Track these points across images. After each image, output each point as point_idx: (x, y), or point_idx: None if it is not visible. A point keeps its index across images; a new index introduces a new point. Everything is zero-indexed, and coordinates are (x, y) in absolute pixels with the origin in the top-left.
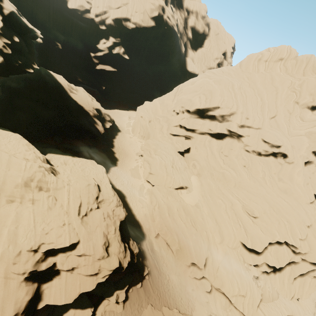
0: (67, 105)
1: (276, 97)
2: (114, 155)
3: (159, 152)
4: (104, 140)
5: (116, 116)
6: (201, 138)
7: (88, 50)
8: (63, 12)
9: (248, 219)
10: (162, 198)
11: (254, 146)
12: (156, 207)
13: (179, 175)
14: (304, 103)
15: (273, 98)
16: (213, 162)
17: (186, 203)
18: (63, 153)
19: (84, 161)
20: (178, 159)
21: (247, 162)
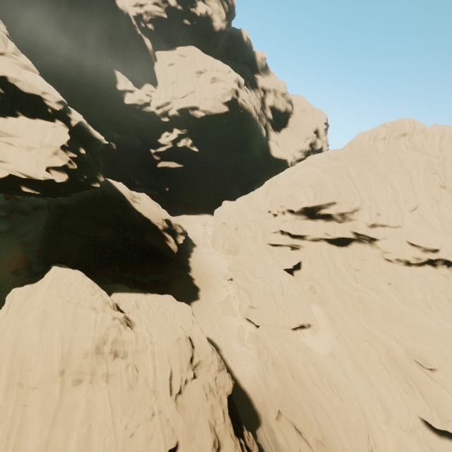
0: (130, 219)
1: (411, 181)
2: (193, 282)
3: (258, 273)
4: (177, 261)
5: (186, 224)
6: (315, 247)
7: (147, 146)
8: (119, 108)
9: (422, 374)
10: (275, 346)
11: (397, 252)
12: (268, 362)
13: (294, 305)
14: None
15: (407, 183)
16: (339, 280)
17: (315, 353)
18: (132, 290)
19: (161, 298)
20: (287, 281)
21: (392, 277)
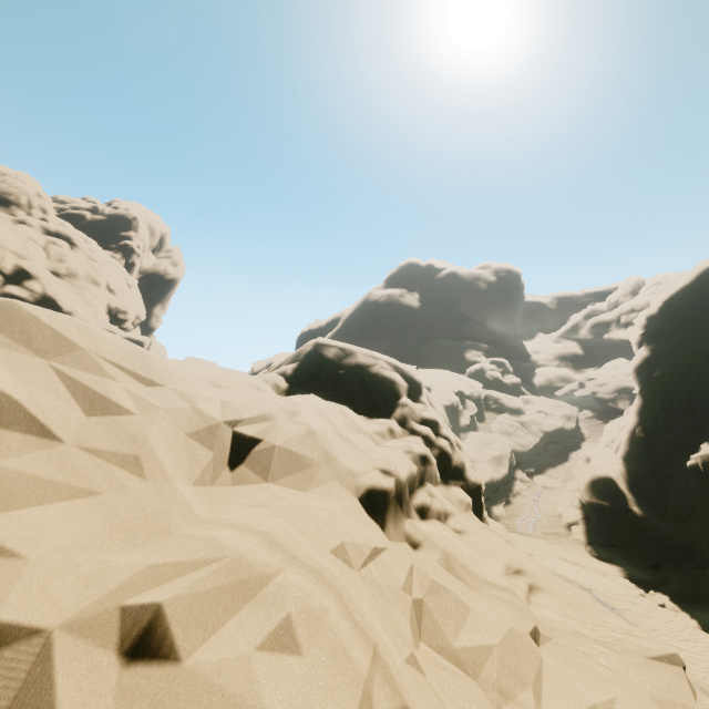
0: None
1: None
2: None
3: None
4: None
5: None
6: None
7: None
8: None
9: None
10: None
11: None
12: None
13: None
14: None
15: None
16: None
17: None
18: None
19: None
20: None
21: None
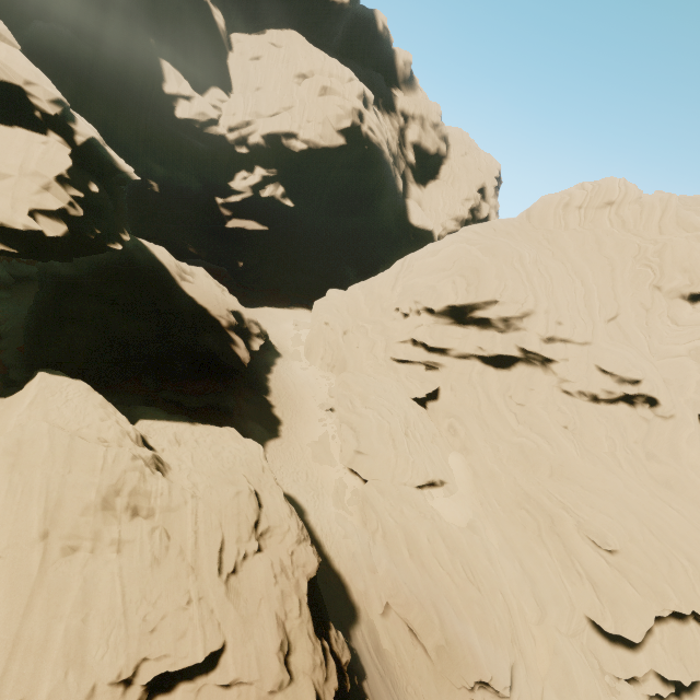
0: (176, 307)
1: (613, 276)
2: (271, 411)
3: (373, 402)
4: (249, 378)
5: (268, 321)
6: (461, 367)
7: (211, 193)
8: (166, 125)
9: (596, 558)
10: (389, 511)
11: (581, 382)
12: (377, 534)
13: (423, 453)
14: (673, 289)
15: (606, 279)
16: (493, 419)
17: (447, 522)
18: (171, 417)
19: (217, 432)
20: (416, 416)
21: (570, 417)
